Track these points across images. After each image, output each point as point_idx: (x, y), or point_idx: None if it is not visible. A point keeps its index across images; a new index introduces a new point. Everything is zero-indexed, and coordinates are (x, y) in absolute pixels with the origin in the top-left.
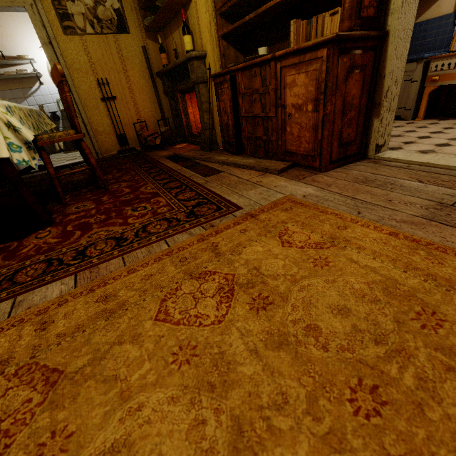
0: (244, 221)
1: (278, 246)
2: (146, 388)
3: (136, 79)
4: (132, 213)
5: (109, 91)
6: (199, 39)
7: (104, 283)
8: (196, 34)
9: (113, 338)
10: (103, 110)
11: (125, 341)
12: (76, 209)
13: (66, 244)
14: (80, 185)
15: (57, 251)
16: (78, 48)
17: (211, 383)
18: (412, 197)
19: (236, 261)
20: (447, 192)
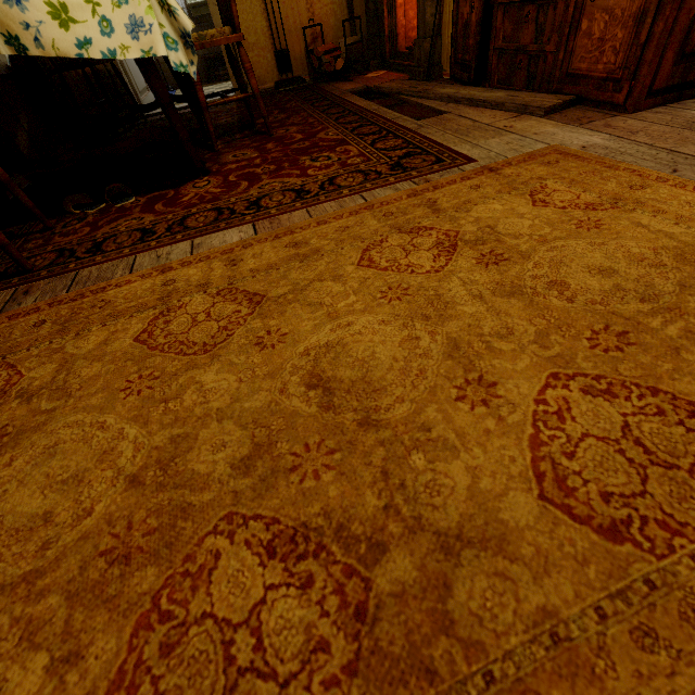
0: (478, 176)
1: (527, 205)
2: (354, 313)
3: None
4: (311, 164)
5: None
6: None
7: (290, 232)
8: None
9: (312, 276)
10: (257, 2)
11: (325, 279)
12: (234, 157)
13: (233, 194)
14: (230, 130)
15: (224, 200)
16: None
17: (426, 315)
18: None
19: (462, 219)
20: None
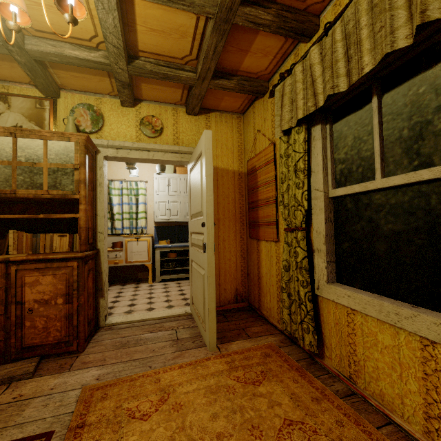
0: (82, 437)
1: (143, 423)
2: None
3: None
4: None
5: None
6: None
7: None
8: None
9: None
10: None
11: None
12: None
13: None
14: None
15: None
16: None
17: None
18: (160, 343)
19: None
20: (168, 333)
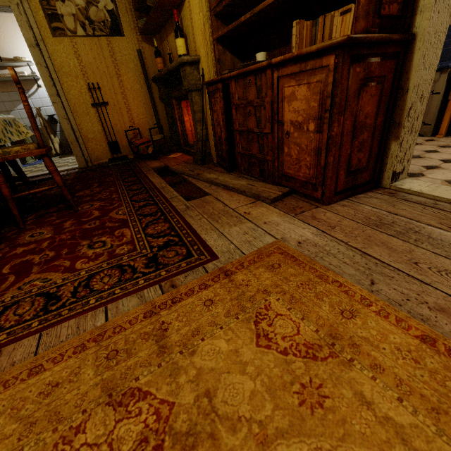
0: (214, 284)
1: (251, 343)
2: None
3: (130, 84)
4: (85, 251)
5: (100, 96)
6: (193, 43)
7: None
8: (190, 37)
9: None
10: (94, 116)
11: None
12: (30, 237)
13: None
14: (51, 202)
15: None
16: (67, 50)
17: None
18: (447, 260)
19: (183, 371)
20: None
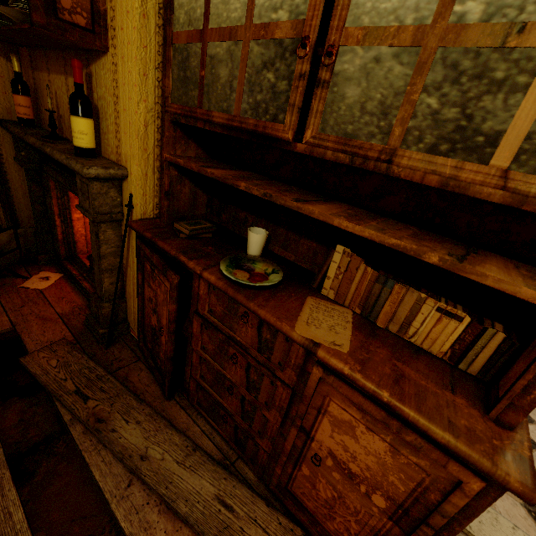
0: None
1: None
2: None
3: None
4: None
5: None
6: (114, 137)
7: None
8: (107, 121)
9: None
10: None
11: None
12: None
13: None
14: None
15: None
16: None
17: None
18: None
19: None
20: None
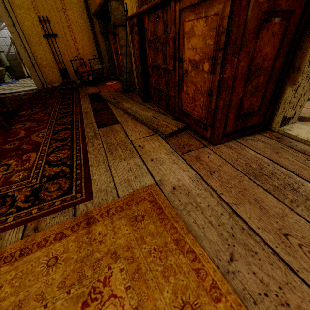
0: (70, 234)
1: None
2: None
3: (75, 18)
4: None
5: (50, 28)
6: None
7: None
8: None
9: None
10: (46, 46)
11: None
12: None
13: None
14: None
15: None
16: None
17: None
18: None
19: None
20: None
